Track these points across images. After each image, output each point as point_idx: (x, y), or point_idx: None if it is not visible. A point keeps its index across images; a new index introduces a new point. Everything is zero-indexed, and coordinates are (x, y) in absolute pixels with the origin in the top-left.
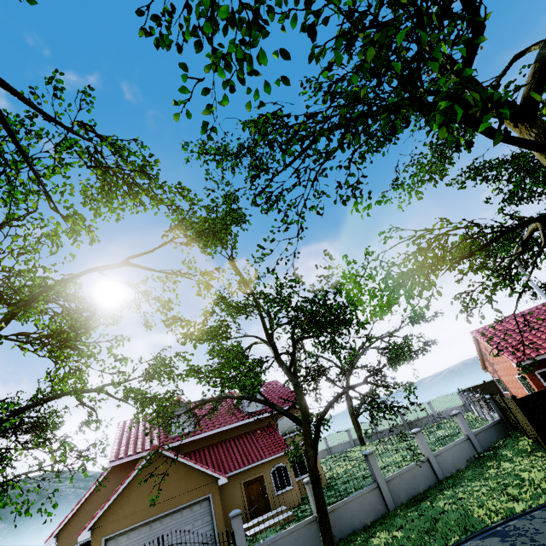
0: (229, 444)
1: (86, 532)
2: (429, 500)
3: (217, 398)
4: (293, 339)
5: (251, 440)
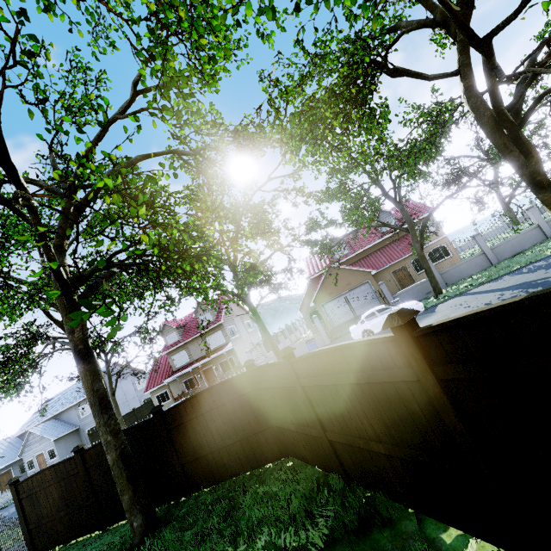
0: (377, 254)
1: (312, 303)
2: (524, 252)
3: (353, 232)
4: (392, 180)
5: (392, 248)
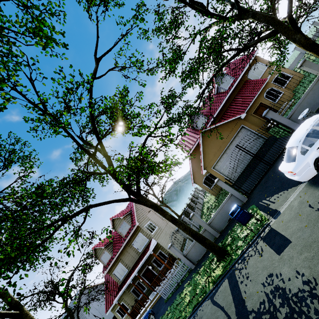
0: (231, 108)
1: (204, 171)
2: None
3: (209, 82)
4: None
5: (240, 97)
